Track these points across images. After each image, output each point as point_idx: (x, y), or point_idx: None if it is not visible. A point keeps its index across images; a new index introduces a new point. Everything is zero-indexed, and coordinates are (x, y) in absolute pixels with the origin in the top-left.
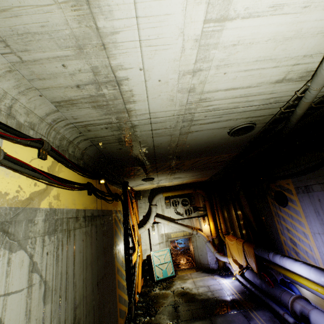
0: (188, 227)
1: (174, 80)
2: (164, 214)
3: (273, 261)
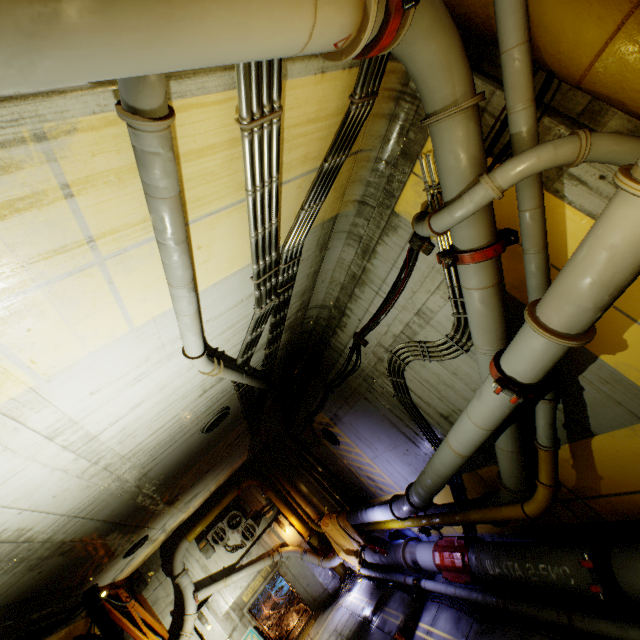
0: (263, 557)
1: (75, 481)
2: (210, 572)
3: (365, 522)
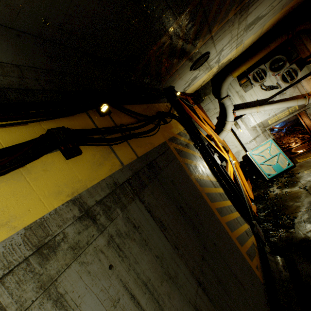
0: (295, 98)
1: None
2: (245, 101)
3: None
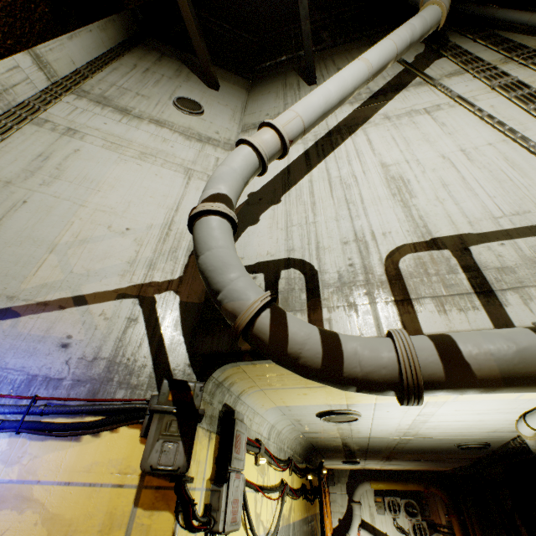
0: None
1: (392, 429)
2: (374, 524)
3: None
